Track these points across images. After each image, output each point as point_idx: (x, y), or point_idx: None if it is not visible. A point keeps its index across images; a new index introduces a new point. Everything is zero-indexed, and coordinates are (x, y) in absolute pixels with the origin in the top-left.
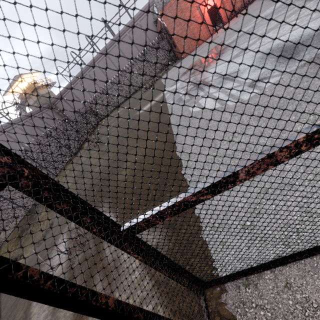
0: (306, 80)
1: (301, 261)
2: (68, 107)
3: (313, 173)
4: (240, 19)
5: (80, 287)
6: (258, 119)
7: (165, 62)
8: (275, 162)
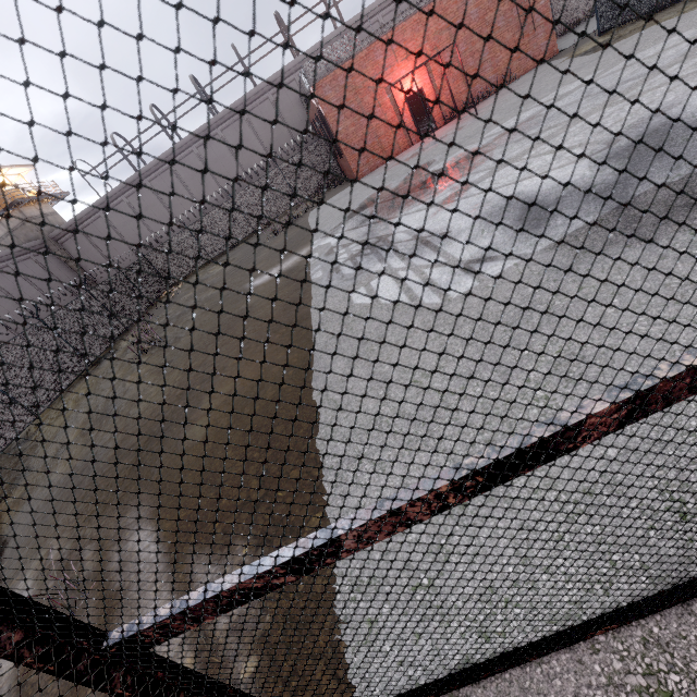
0: (554, 278)
1: (505, 675)
2: (93, 251)
3: (482, 536)
4: (465, 126)
5: None
6: (468, 344)
7: (320, 181)
8: (406, 521)
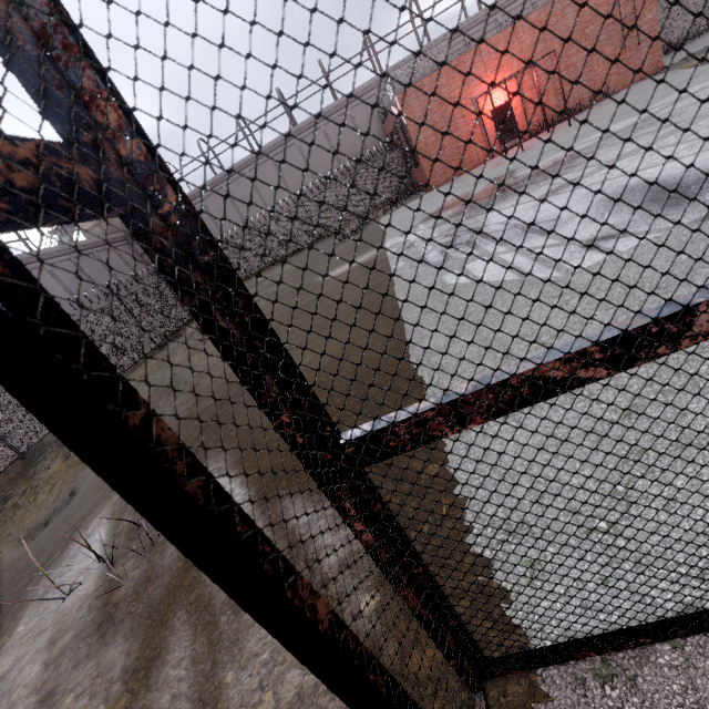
0: None
1: None
2: None
3: None
4: (556, 136)
5: (260, 534)
6: (609, 308)
7: (390, 192)
8: None
